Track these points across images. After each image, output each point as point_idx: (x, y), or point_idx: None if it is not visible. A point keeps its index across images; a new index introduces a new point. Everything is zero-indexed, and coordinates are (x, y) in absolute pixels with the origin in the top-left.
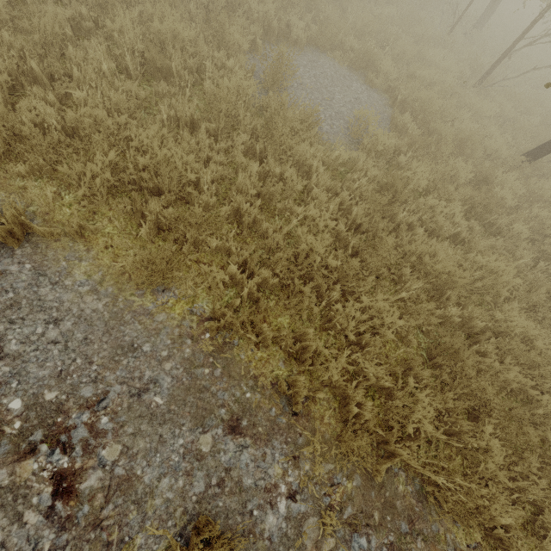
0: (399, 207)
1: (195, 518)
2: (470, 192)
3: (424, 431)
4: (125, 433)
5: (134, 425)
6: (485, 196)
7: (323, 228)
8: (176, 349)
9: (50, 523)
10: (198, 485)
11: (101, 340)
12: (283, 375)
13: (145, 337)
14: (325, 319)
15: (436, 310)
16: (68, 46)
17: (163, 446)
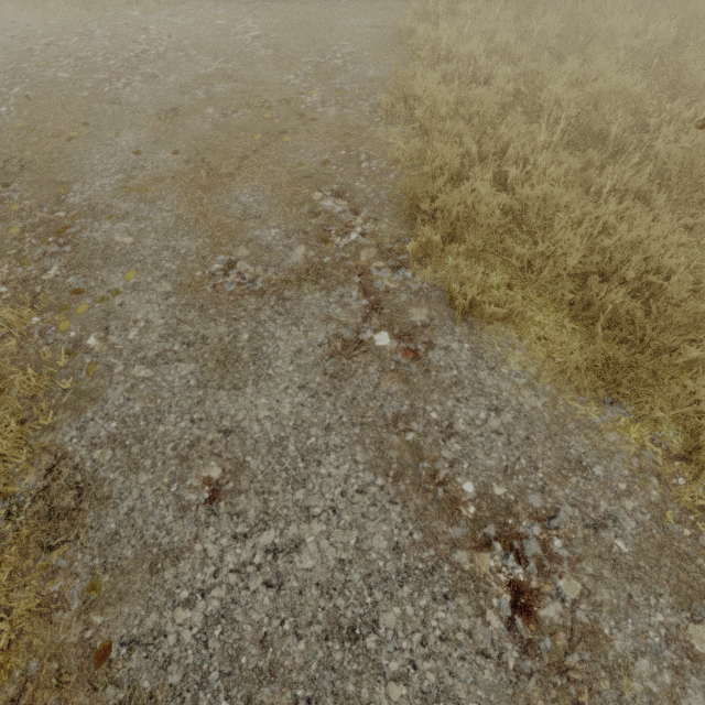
0: None
1: None
2: None
3: None
4: (583, 570)
5: (593, 565)
6: None
7: None
8: (637, 485)
9: (511, 637)
10: (694, 695)
11: (543, 444)
12: None
13: (594, 457)
14: None
15: None
16: (502, 125)
17: (634, 611)
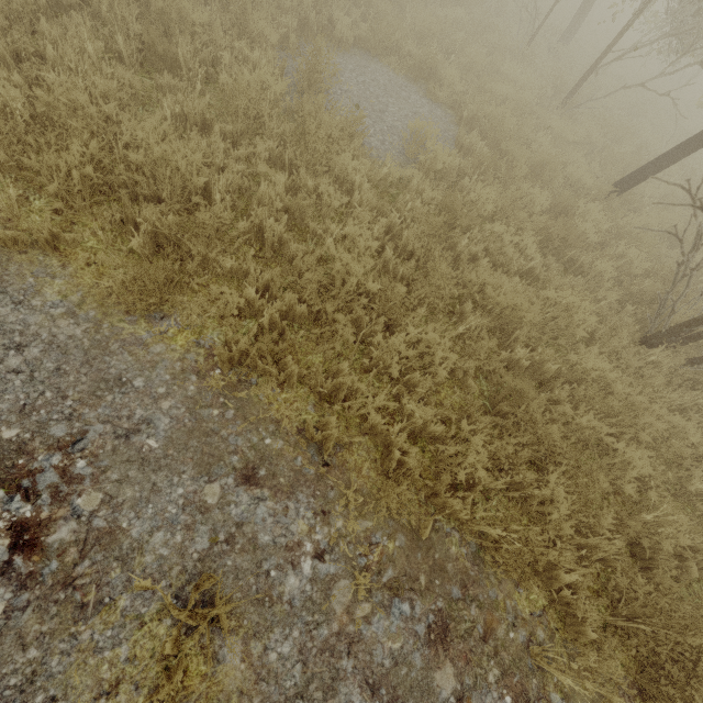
0: (460, 234)
1: (195, 578)
2: (546, 222)
3: (481, 482)
4: (107, 480)
5: (120, 471)
6: (563, 227)
7: (364, 250)
8: (177, 385)
9: (6, 581)
10: (201, 541)
11: (78, 372)
12: (313, 421)
13: (136, 371)
14: (366, 358)
15: (501, 351)
16: (40, 19)
17: (157, 496)
